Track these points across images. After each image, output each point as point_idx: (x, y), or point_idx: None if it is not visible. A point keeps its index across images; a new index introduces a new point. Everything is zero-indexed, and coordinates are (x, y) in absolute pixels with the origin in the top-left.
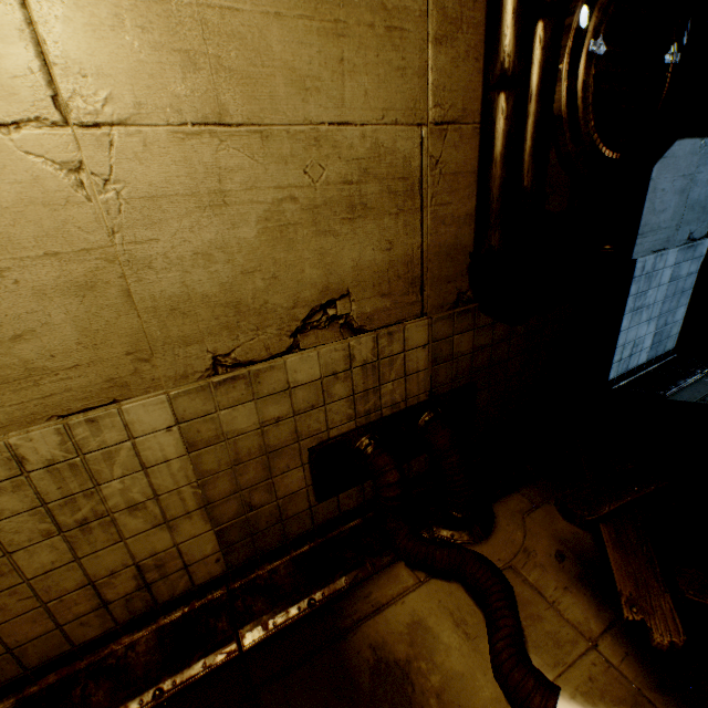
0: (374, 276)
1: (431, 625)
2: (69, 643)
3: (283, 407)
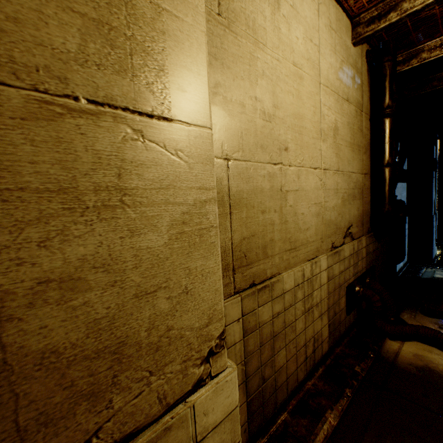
0: (355, 219)
1: (421, 354)
2: (296, 381)
3: (342, 266)
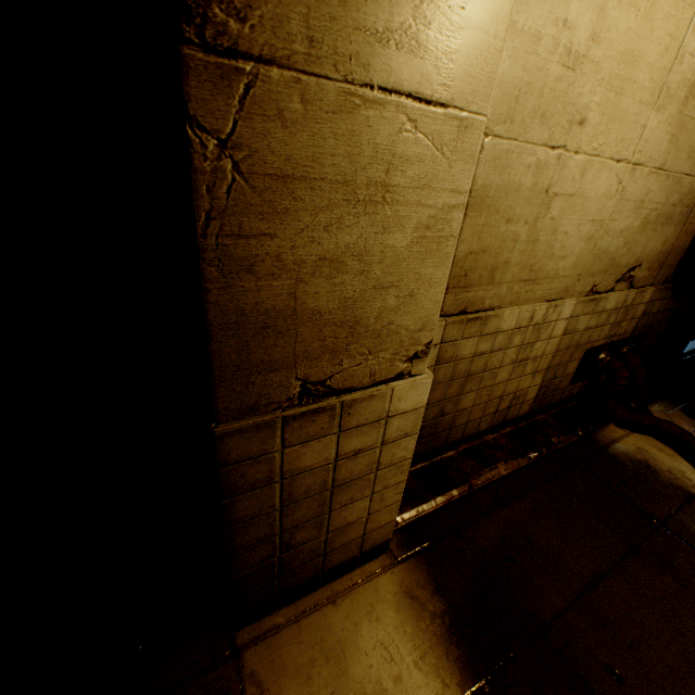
0: (652, 257)
1: (647, 449)
2: (476, 429)
3: (594, 322)
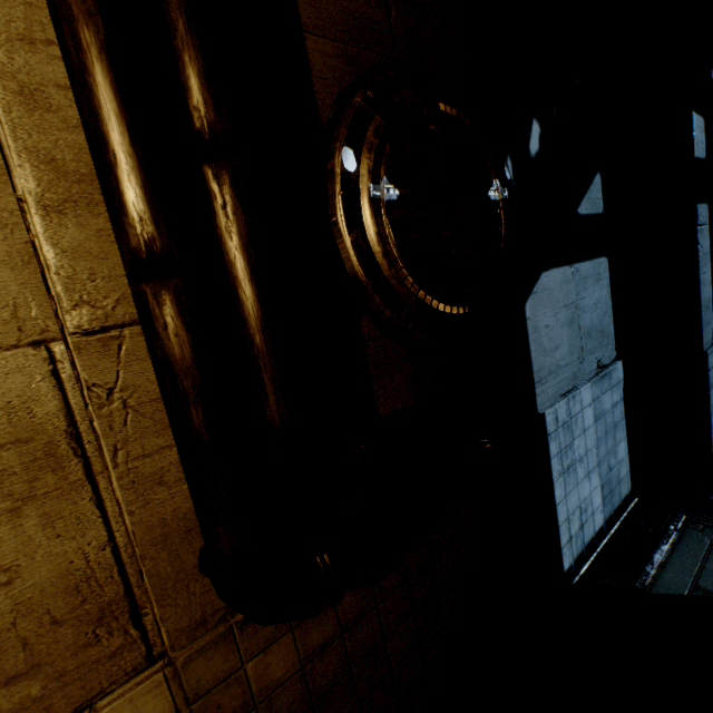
0: None
1: None
2: None
3: None
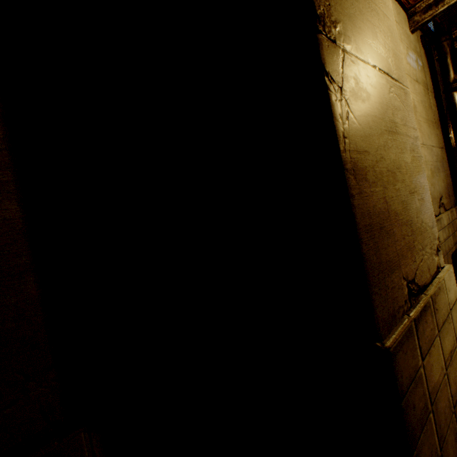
0: (443, 191)
1: None
2: None
3: (444, 235)
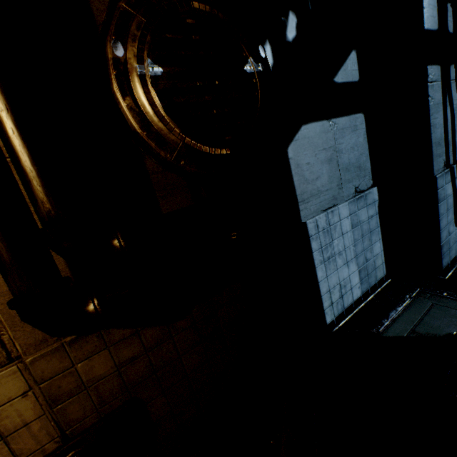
0: None
1: None
2: None
3: None
